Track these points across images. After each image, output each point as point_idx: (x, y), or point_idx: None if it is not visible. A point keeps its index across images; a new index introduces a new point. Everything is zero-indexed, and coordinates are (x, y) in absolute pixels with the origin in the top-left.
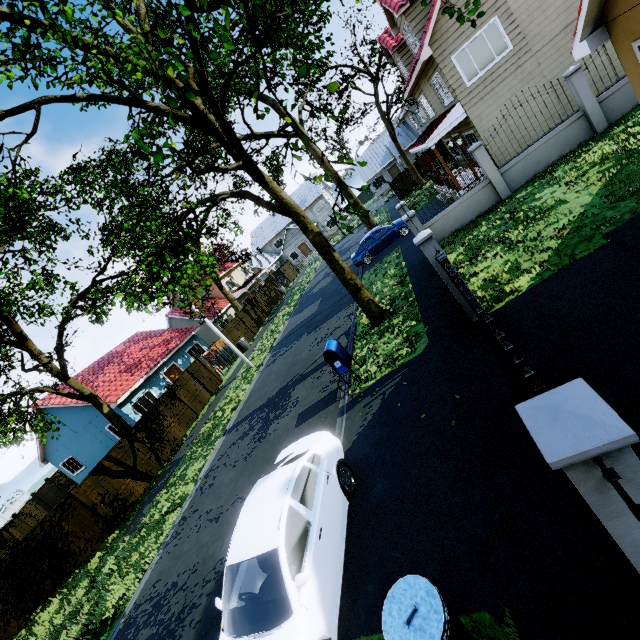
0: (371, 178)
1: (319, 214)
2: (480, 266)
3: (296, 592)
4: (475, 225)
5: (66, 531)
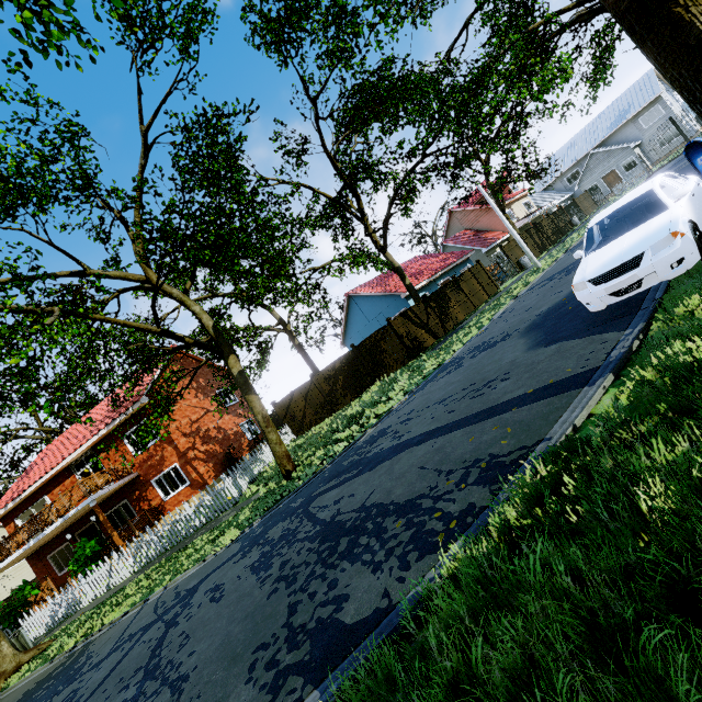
0: None
1: (647, 127)
2: None
3: (672, 202)
4: None
5: (383, 349)
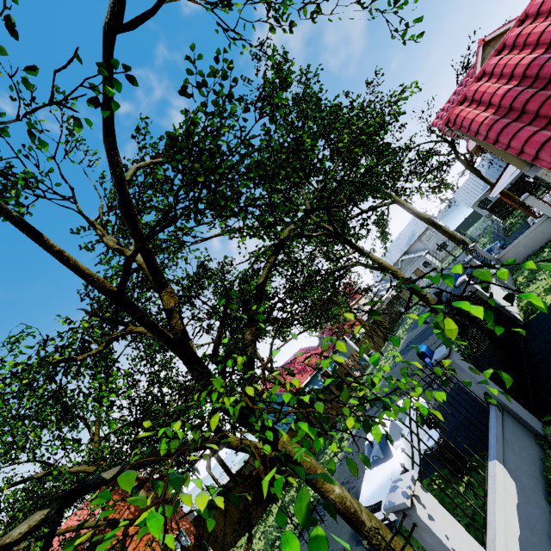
0: (475, 202)
1: (428, 242)
2: (531, 287)
3: (394, 449)
4: (541, 251)
5: None
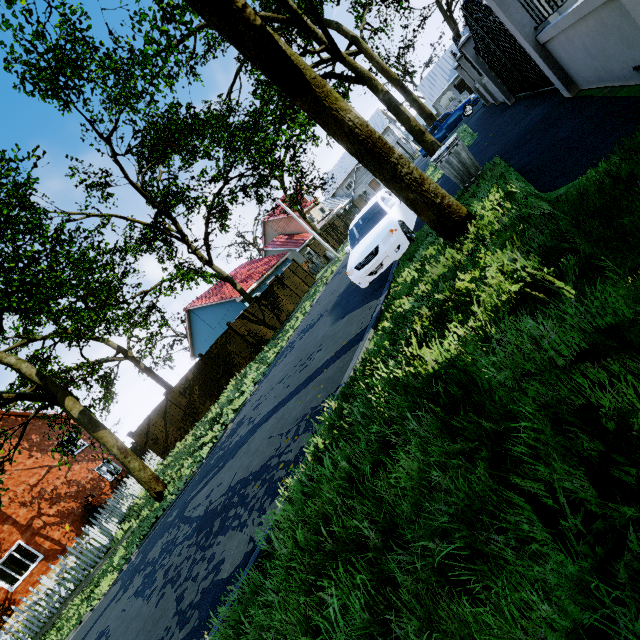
0: (438, 97)
1: None
2: None
3: (389, 209)
4: None
5: (230, 350)
